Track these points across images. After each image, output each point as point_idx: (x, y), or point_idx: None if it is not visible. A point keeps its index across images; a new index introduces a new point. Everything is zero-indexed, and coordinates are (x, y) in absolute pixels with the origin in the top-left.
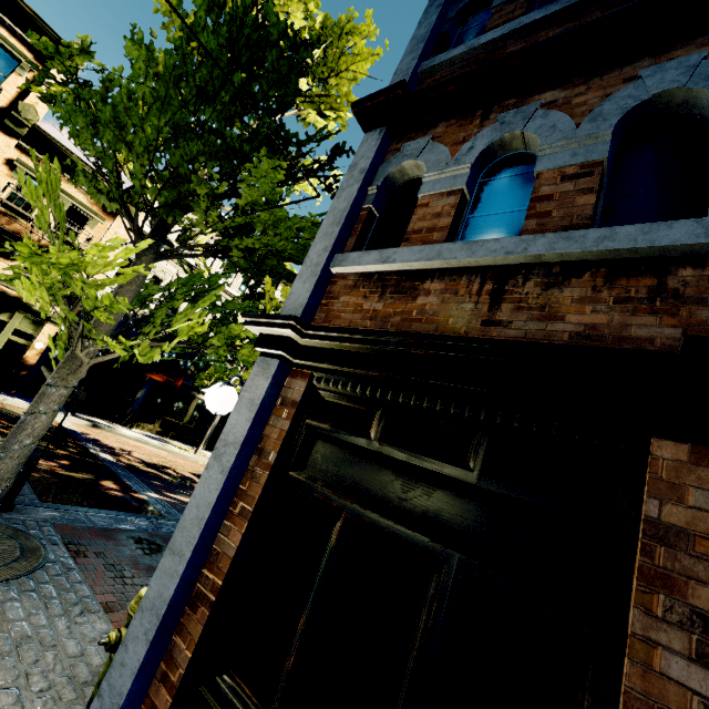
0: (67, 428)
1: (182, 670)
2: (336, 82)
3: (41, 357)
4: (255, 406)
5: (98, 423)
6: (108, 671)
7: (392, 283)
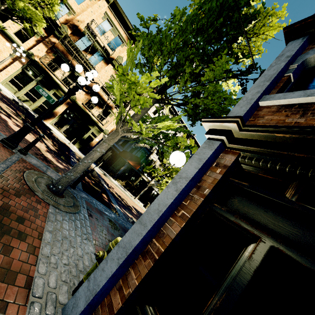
0: (96, 171)
1: (131, 290)
2: (255, 40)
3: (96, 144)
4: (202, 161)
5: (105, 174)
6: (95, 270)
7: (313, 108)
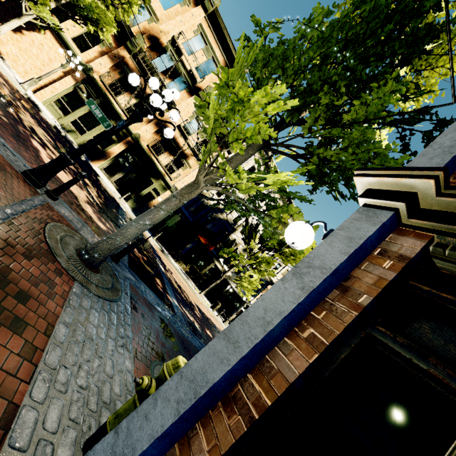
0: (151, 244)
1: None
2: (428, 74)
3: None
4: (354, 243)
5: (164, 250)
6: (131, 413)
7: None
